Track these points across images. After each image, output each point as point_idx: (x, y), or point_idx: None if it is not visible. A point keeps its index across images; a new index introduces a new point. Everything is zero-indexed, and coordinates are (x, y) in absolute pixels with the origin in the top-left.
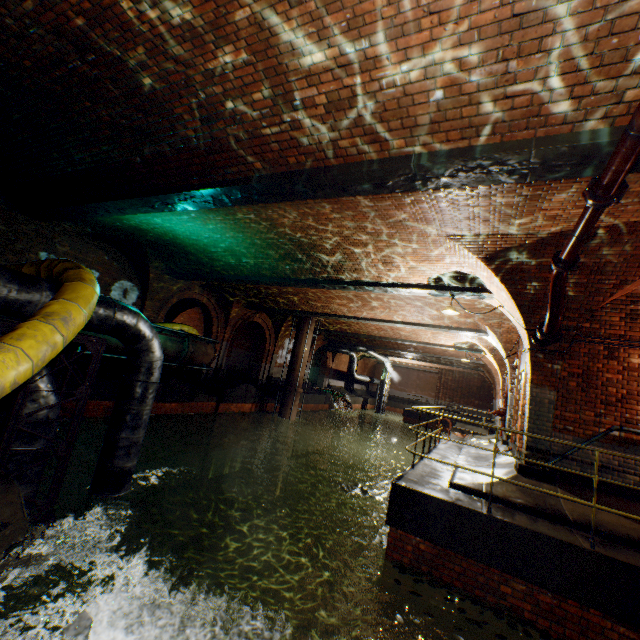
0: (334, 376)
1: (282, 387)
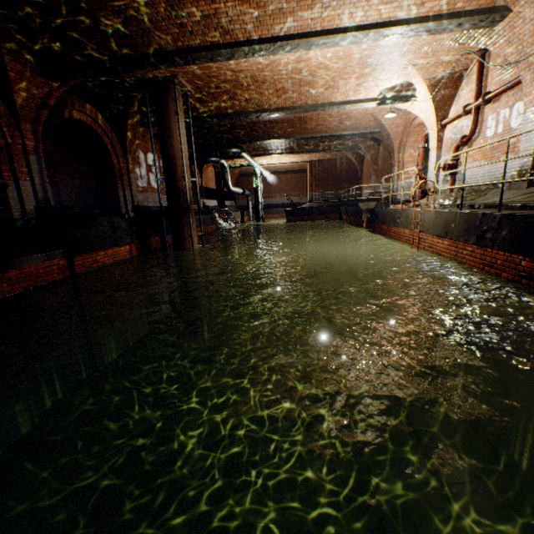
0: (206, 196)
1: (166, 210)
